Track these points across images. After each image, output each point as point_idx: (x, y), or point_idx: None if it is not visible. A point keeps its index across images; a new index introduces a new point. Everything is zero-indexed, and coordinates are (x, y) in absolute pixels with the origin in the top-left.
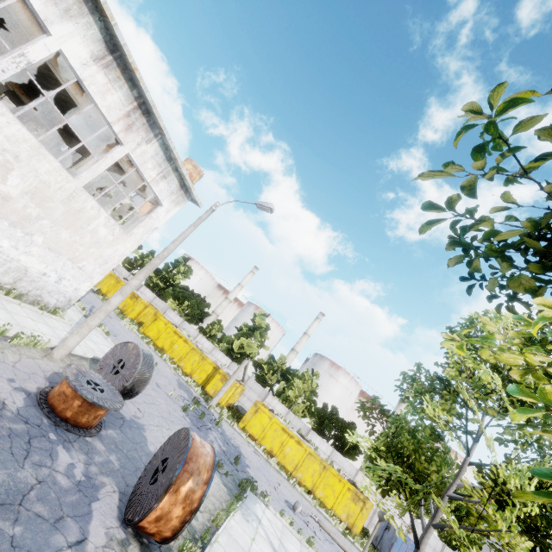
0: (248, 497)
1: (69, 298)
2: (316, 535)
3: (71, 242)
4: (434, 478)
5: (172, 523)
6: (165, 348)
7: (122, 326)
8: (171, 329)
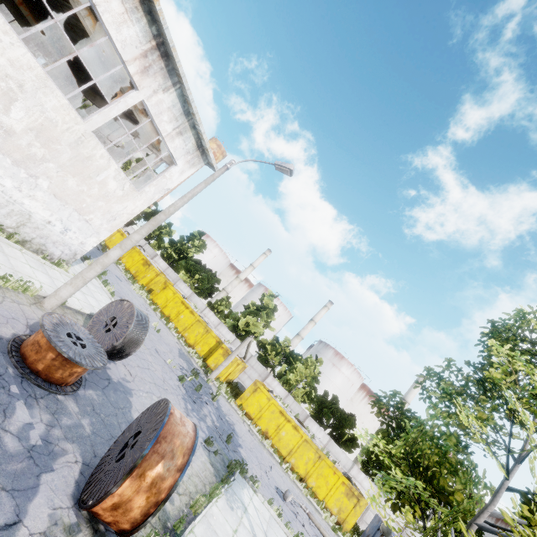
0: (236, 480)
1: (74, 252)
2: (305, 529)
3: (78, 192)
4: (464, 502)
5: (132, 515)
6: (171, 317)
7: (132, 290)
8: (179, 299)
